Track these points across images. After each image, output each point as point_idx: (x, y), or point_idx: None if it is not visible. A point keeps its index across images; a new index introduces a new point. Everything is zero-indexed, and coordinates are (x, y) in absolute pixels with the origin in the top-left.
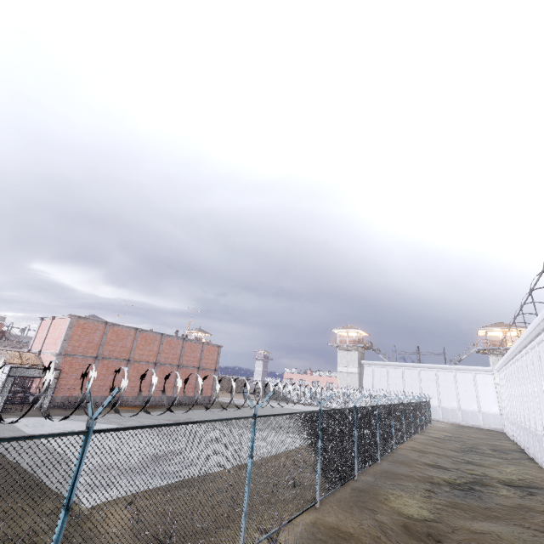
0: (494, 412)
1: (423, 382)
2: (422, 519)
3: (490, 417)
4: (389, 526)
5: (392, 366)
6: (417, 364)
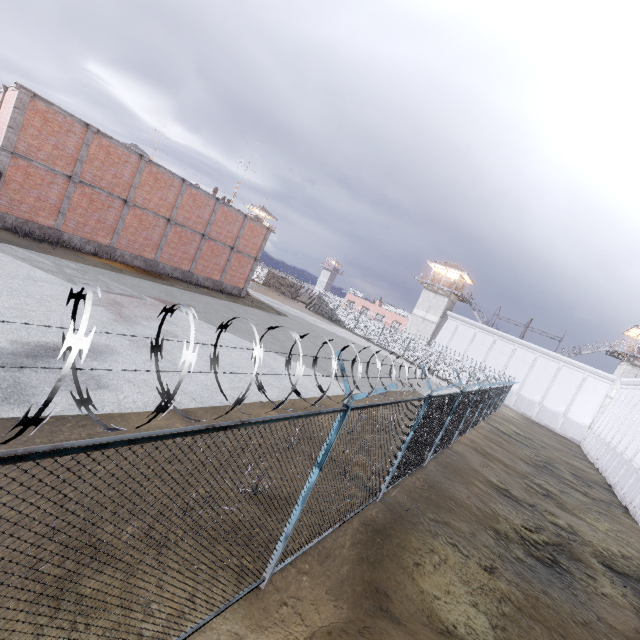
0: (582, 423)
1: (513, 362)
2: None
3: (572, 425)
4: None
5: (483, 331)
6: (518, 339)
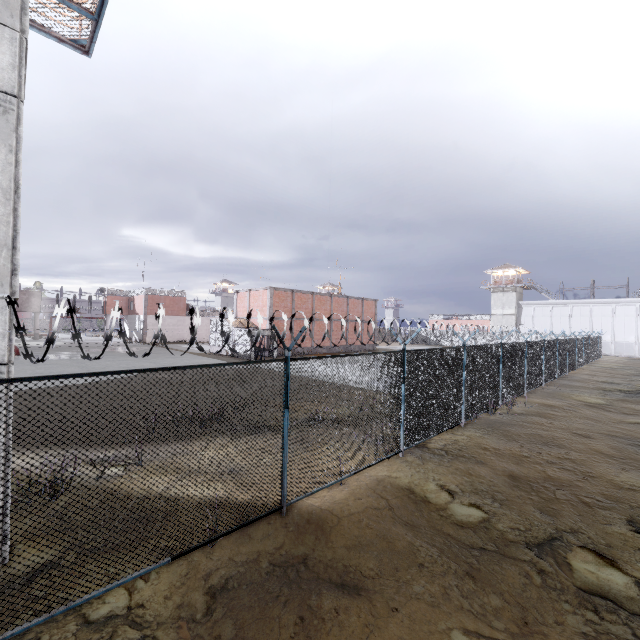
0: None
1: (595, 319)
2: (597, 403)
3: None
4: (575, 404)
5: (557, 305)
6: (590, 300)
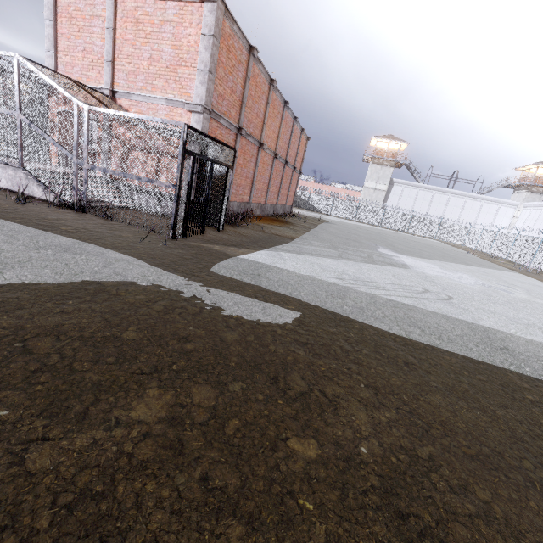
0: None
1: (449, 208)
2: None
3: None
4: None
5: (424, 189)
6: (452, 190)
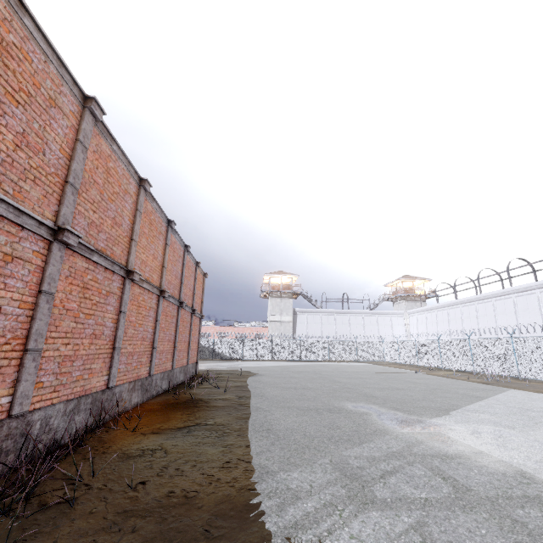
0: None
1: (353, 327)
2: None
3: None
4: None
5: (325, 313)
6: (349, 310)
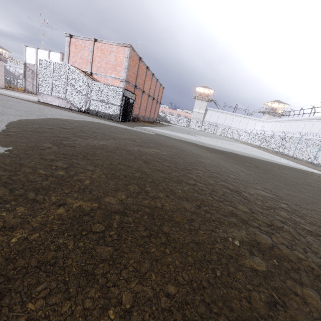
0: None
1: (233, 122)
2: None
3: None
4: None
5: (222, 113)
6: (235, 113)
